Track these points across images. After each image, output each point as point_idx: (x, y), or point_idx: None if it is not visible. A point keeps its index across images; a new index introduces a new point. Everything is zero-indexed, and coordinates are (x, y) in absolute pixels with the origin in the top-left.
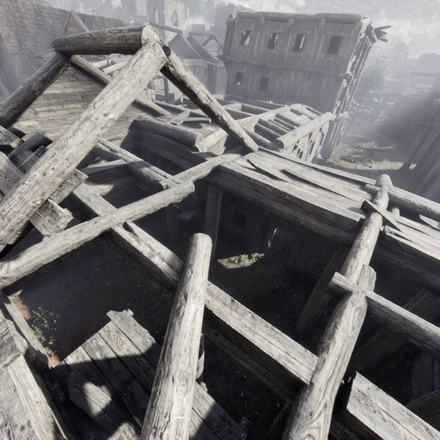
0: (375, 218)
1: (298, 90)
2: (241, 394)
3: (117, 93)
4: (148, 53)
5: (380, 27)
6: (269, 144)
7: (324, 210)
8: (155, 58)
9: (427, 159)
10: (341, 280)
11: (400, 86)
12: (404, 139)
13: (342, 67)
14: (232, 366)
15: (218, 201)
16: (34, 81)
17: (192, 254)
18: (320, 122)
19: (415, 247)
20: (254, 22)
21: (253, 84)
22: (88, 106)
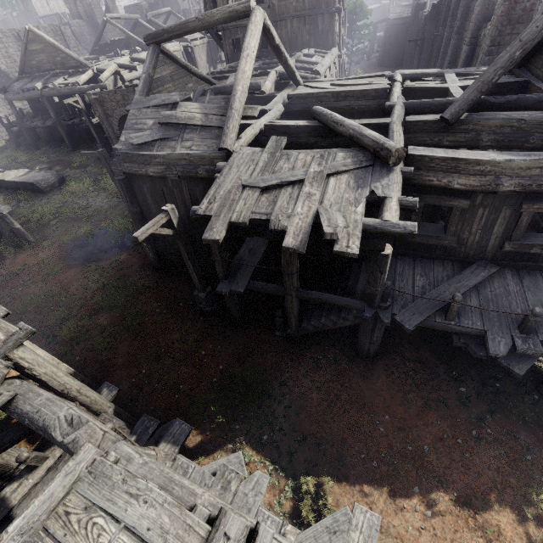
0: (397, 83)
1: (298, 38)
2: None
3: (254, 39)
4: (258, 14)
5: None
6: (309, 76)
7: (367, 90)
8: (261, 16)
9: None
10: (389, 102)
11: (384, 11)
12: (405, 65)
13: (331, 2)
14: None
15: None
16: (149, 69)
17: (319, 110)
18: (333, 55)
19: (421, 87)
20: None
21: None
22: (244, 50)
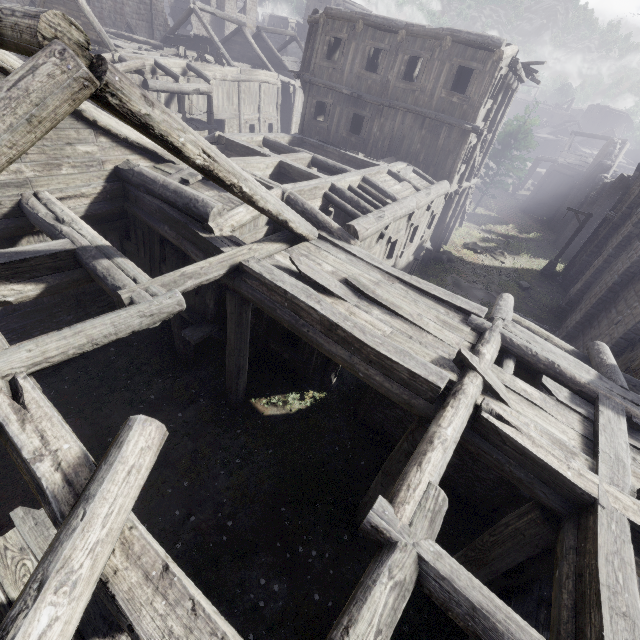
0: (471, 383)
1: (405, 140)
2: (250, 637)
3: None
4: (47, 67)
5: (530, 62)
6: (337, 230)
7: (393, 361)
8: (66, 78)
9: (580, 259)
10: (382, 519)
11: (557, 147)
12: (554, 226)
13: (470, 114)
14: (242, 585)
15: (245, 317)
16: None
17: (104, 468)
18: (428, 196)
19: (523, 443)
20: (347, 26)
21: (340, 123)
22: None
